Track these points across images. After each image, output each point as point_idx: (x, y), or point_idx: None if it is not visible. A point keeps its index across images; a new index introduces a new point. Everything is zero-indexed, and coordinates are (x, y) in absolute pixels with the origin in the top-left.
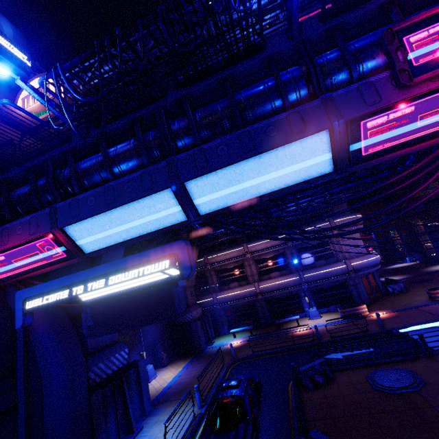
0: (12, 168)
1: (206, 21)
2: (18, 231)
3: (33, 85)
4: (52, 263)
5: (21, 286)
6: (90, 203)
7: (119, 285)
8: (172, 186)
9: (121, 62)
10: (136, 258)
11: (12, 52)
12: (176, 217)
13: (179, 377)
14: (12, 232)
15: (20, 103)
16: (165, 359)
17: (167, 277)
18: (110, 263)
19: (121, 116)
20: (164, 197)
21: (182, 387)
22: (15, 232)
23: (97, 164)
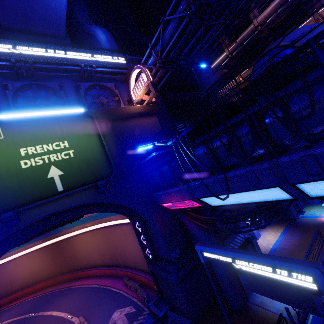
0: (157, 161)
1: (321, 47)
2: (174, 195)
3: (133, 77)
4: (194, 207)
5: (182, 213)
6: (211, 187)
7: (261, 271)
8: (280, 186)
9: (229, 139)
10: (272, 263)
11: (116, 62)
12: (283, 197)
13: (280, 242)
14: (171, 195)
15: (132, 93)
16: (263, 223)
17: (304, 286)
18: (250, 256)
19: (216, 126)
20: (271, 189)
21: (286, 253)
22: (173, 195)
23: (205, 159)
